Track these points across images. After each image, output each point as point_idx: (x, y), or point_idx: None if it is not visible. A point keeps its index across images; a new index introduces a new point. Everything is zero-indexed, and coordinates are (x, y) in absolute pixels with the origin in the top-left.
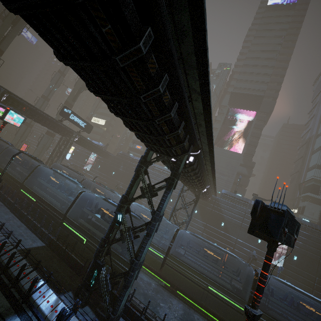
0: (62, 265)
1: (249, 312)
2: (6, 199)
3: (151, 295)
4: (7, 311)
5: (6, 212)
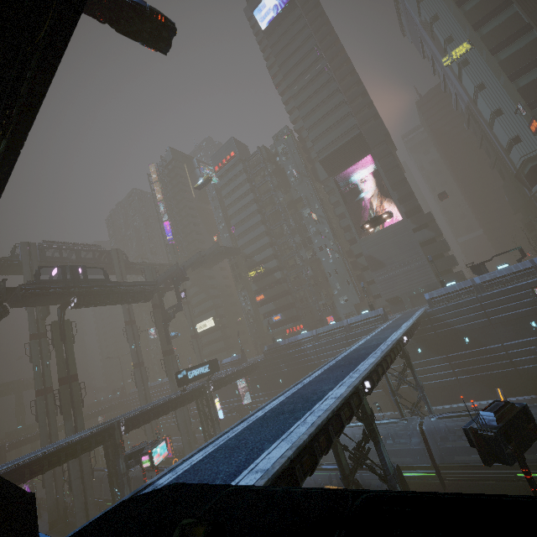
0: None
1: None
2: None
3: None
4: None
5: None
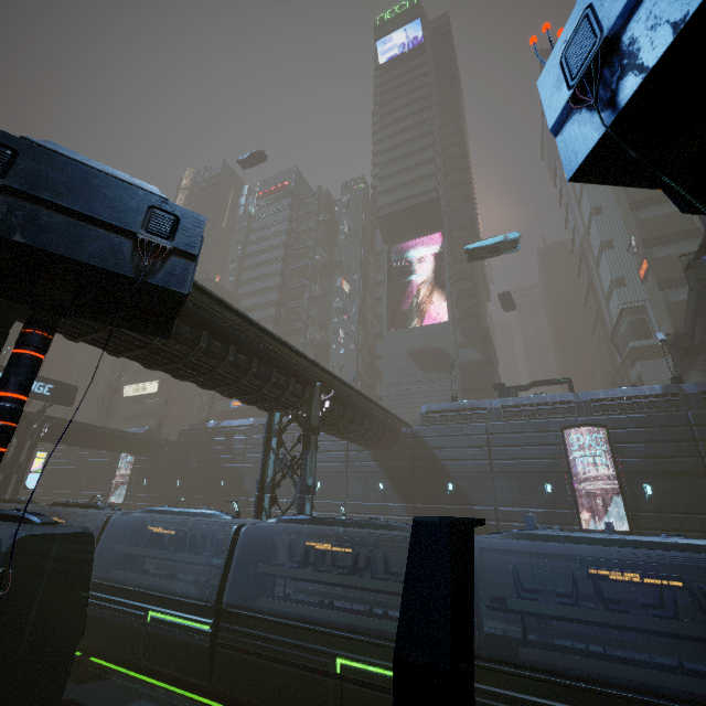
0: None
1: None
2: None
3: None
4: None
5: None
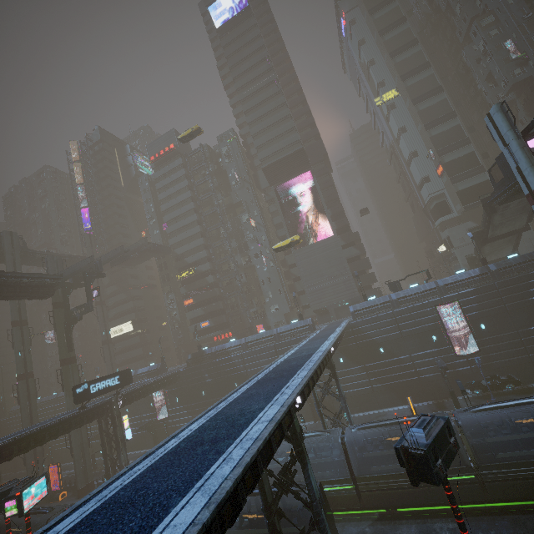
0: None
1: None
2: None
3: None
4: None
5: None
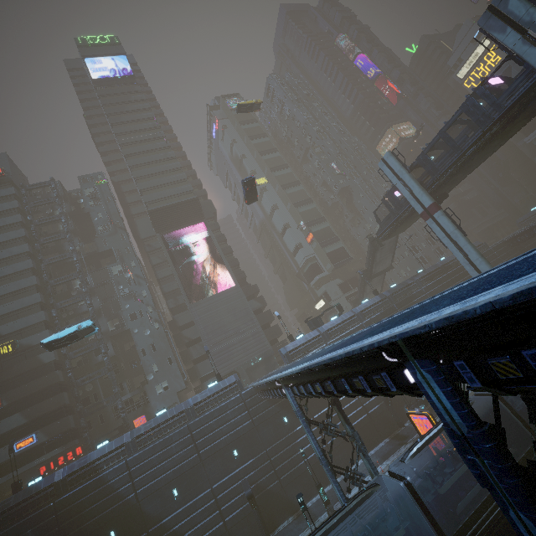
0: None
1: None
2: None
3: None
4: None
5: None
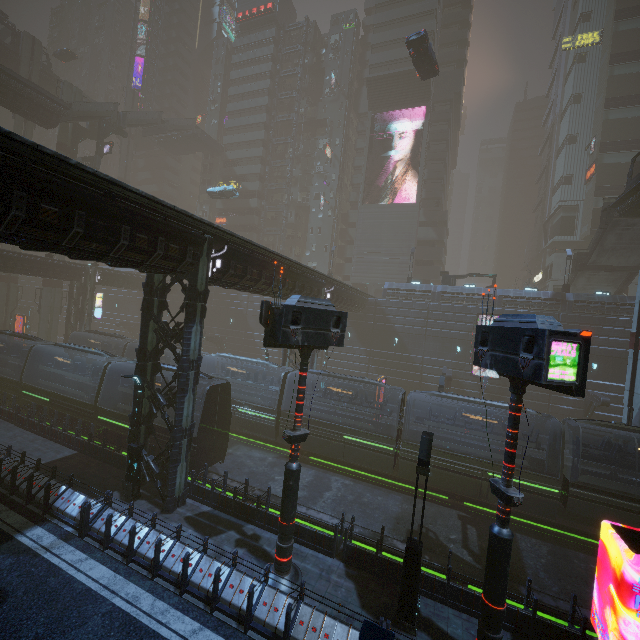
0: (106, 468)
1: (283, 435)
2: (3, 412)
3: (262, 472)
4: (24, 525)
5: (9, 429)
